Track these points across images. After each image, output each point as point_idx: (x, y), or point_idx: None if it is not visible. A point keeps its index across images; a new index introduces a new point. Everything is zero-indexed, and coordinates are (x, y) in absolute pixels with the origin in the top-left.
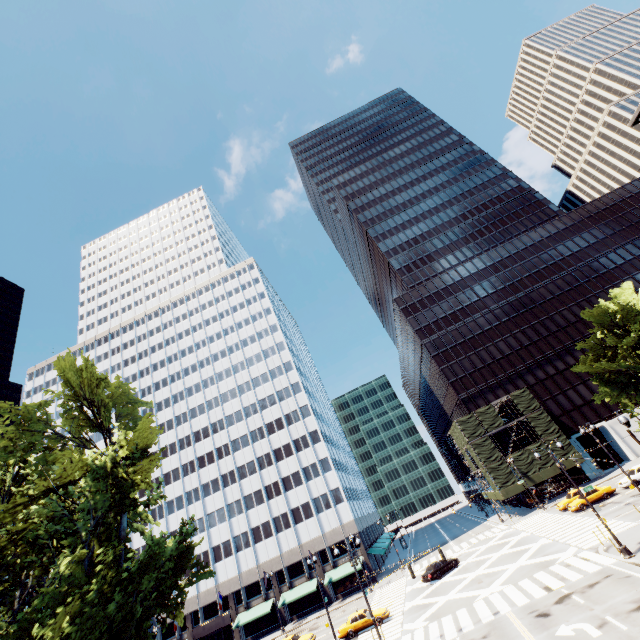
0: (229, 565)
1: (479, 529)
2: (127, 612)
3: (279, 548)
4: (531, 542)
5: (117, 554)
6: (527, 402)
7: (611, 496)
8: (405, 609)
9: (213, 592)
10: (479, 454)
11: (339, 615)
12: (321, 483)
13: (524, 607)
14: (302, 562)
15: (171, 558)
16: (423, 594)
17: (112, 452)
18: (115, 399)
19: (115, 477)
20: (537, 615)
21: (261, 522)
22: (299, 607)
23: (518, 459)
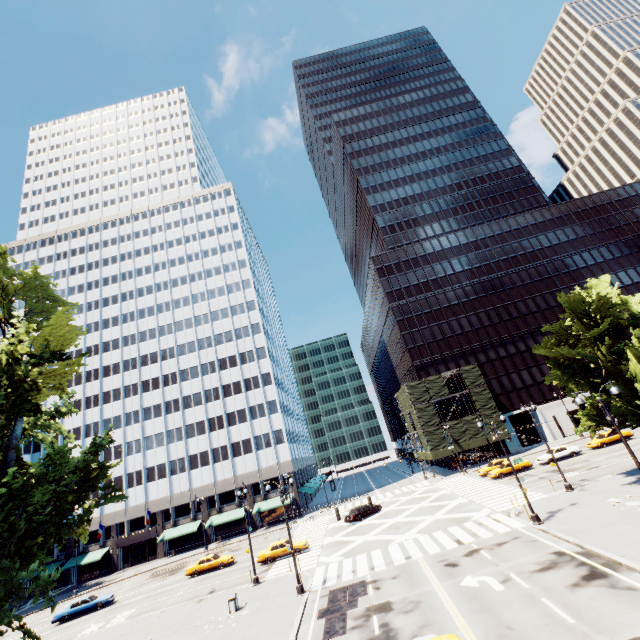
0: (162, 486)
1: (404, 482)
2: (5, 528)
3: (214, 477)
4: (450, 499)
5: (4, 464)
6: (474, 378)
7: (527, 469)
8: (324, 543)
9: (142, 508)
10: (420, 418)
11: (261, 541)
12: (265, 423)
13: (435, 555)
14: (234, 491)
15: (73, 476)
16: (343, 532)
17: (8, 347)
18: (27, 290)
19: (9, 377)
20: (446, 564)
21: (200, 451)
22: (225, 530)
23: (453, 427)
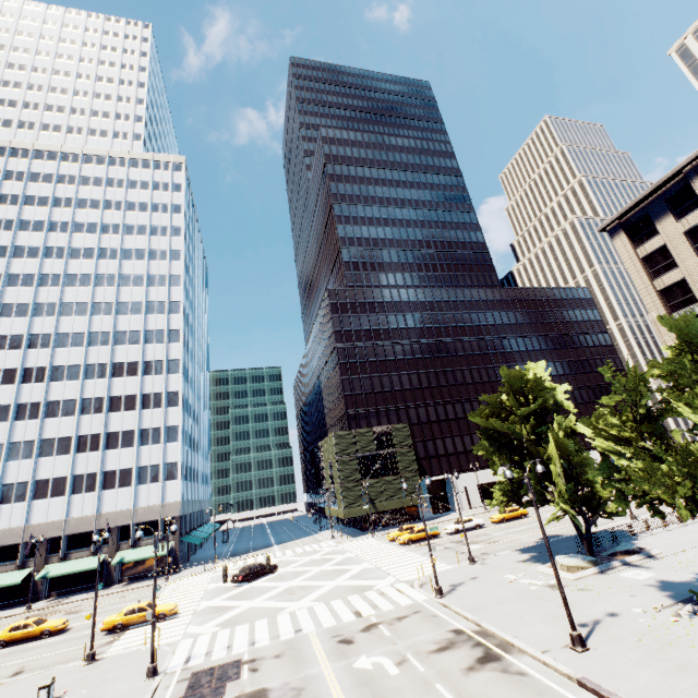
0: None
1: (308, 540)
2: None
3: (67, 512)
4: (354, 564)
5: None
6: (403, 437)
7: (435, 538)
8: (199, 608)
9: None
10: (341, 471)
11: (115, 601)
12: (158, 452)
13: (330, 629)
14: (93, 534)
15: None
16: (226, 595)
17: None
18: None
19: None
20: (340, 640)
21: (54, 476)
22: (66, 583)
23: (373, 486)
